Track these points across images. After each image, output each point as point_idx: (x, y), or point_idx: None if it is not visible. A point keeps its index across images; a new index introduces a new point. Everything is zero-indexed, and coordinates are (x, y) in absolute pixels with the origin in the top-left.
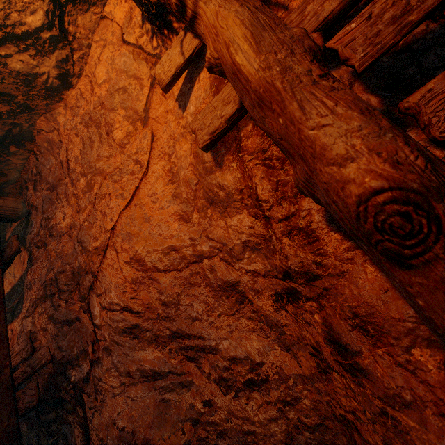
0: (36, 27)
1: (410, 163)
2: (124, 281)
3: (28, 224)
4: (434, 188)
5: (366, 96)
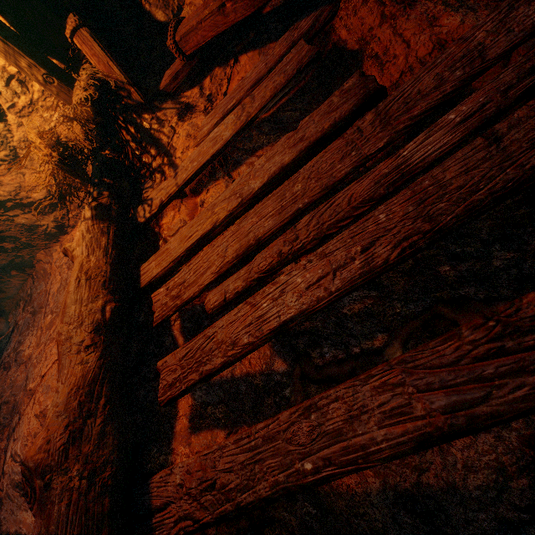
0: (40, 199)
1: (55, 443)
2: (28, 434)
3: (9, 340)
4: (46, 467)
5: (179, 334)
